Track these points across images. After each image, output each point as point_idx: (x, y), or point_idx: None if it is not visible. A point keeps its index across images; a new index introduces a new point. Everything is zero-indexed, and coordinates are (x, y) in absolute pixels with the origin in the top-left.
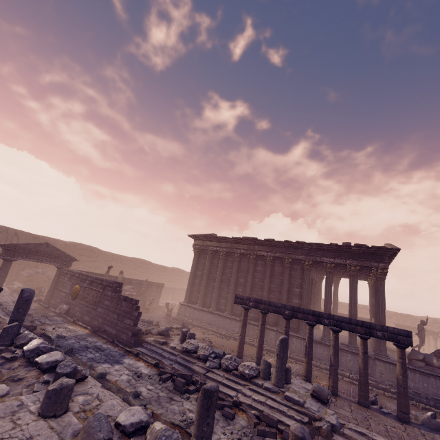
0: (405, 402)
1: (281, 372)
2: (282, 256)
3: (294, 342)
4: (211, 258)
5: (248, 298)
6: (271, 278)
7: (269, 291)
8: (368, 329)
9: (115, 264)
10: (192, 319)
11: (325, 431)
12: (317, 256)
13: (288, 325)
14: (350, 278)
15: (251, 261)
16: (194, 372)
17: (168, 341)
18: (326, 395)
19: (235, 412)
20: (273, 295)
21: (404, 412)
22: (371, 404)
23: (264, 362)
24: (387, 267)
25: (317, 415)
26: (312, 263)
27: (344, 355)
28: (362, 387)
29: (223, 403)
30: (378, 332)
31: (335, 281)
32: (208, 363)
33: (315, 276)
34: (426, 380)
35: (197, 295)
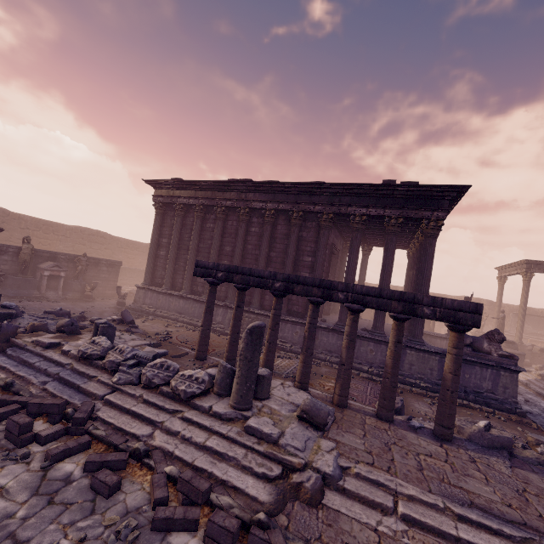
0: (450, 412)
1: (246, 384)
2: (290, 208)
3: (298, 331)
4: (182, 217)
5: (216, 266)
6: (272, 243)
7: (268, 263)
8: (409, 305)
9: (43, 235)
10: (155, 307)
11: (309, 492)
12: (343, 205)
13: (279, 306)
14: (388, 236)
15: (242, 218)
16: (84, 394)
17: (65, 341)
18: (325, 417)
19: (121, 479)
20: (274, 268)
21: (447, 426)
22: (395, 413)
23: (221, 368)
24: (444, 218)
25: (301, 459)
26: (333, 217)
27: (364, 345)
28: (386, 393)
29: (105, 460)
30: (425, 308)
31: (365, 251)
32: (117, 376)
33: (338, 244)
34: (469, 370)
35: (163, 274)
